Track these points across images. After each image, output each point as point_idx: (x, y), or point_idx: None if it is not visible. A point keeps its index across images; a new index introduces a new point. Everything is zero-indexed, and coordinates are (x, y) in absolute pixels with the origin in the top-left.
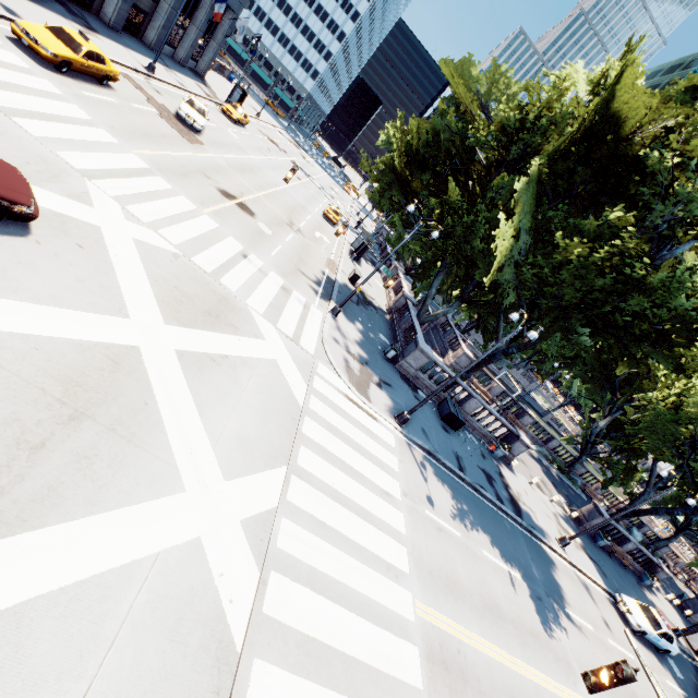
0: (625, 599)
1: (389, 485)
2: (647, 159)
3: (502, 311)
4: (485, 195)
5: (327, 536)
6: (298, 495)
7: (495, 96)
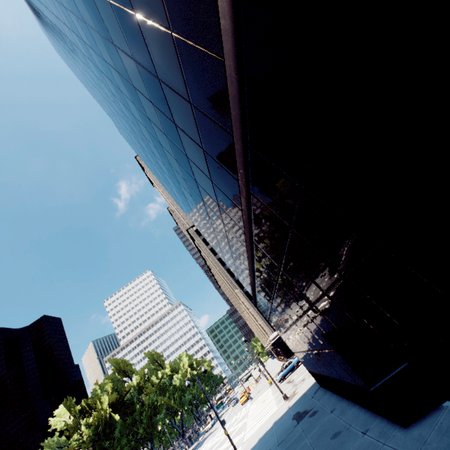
0: (206, 428)
1: (201, 449)
2: (127, 398)
3: (143, 445)
4: (105, 447)
5: (212, 440)
6: (208, 445)
7: (54, 447)
